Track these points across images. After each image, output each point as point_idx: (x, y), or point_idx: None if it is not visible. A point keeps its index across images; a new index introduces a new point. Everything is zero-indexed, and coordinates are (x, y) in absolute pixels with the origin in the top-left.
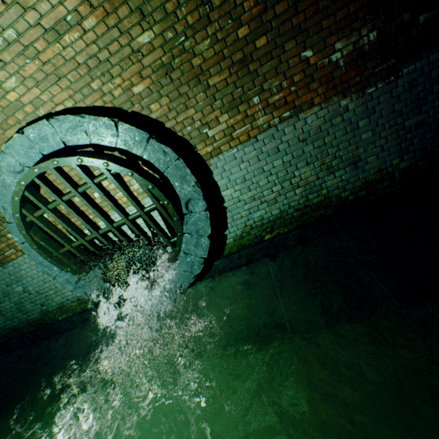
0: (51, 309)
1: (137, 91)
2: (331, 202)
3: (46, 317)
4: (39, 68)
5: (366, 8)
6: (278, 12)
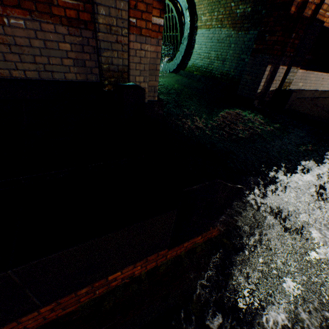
0: None
1: None
2: (212, 73)
3: None
4: None
5: None
6: None
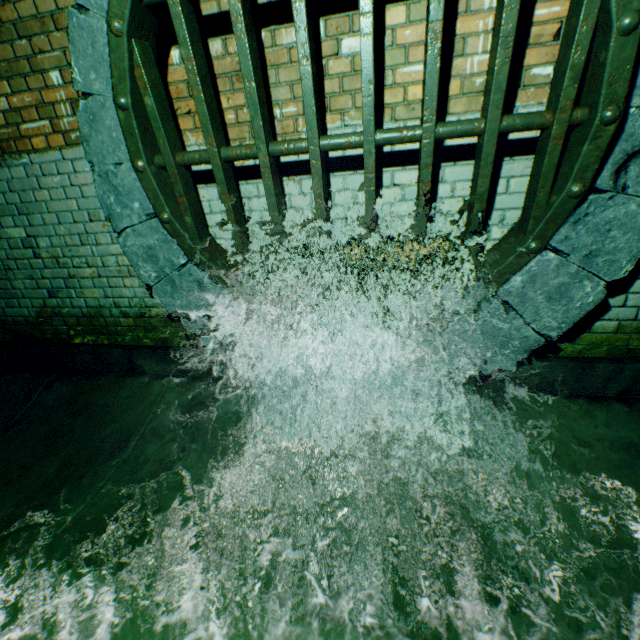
0: (66, 310)
1: None
2: None
3: (47, 326)
4: None
5: None
6: None
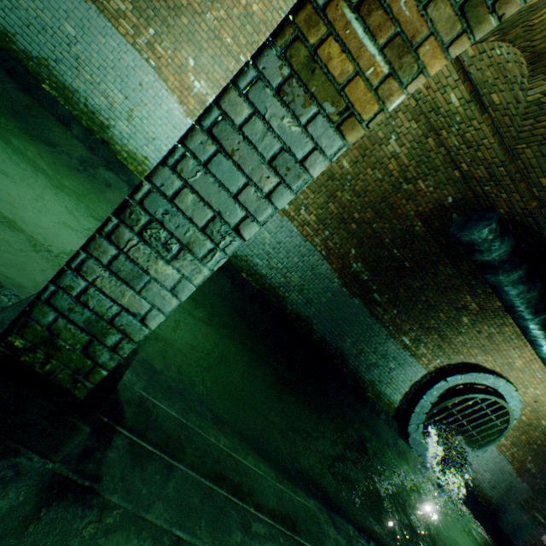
0: (377, 386)
1: (521, 416)
2: (475, 489)
3: (366, 384)
4: (540, 399)
5: (540, 466)
6: (543, 448)
